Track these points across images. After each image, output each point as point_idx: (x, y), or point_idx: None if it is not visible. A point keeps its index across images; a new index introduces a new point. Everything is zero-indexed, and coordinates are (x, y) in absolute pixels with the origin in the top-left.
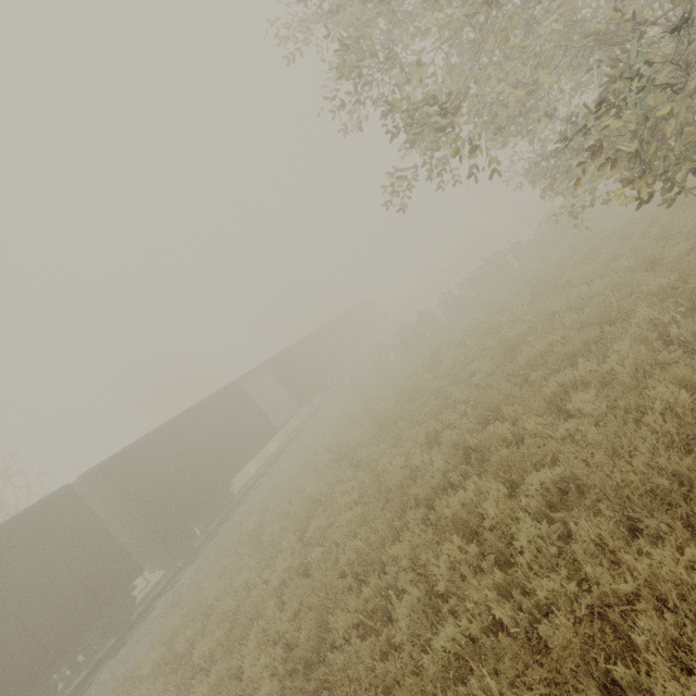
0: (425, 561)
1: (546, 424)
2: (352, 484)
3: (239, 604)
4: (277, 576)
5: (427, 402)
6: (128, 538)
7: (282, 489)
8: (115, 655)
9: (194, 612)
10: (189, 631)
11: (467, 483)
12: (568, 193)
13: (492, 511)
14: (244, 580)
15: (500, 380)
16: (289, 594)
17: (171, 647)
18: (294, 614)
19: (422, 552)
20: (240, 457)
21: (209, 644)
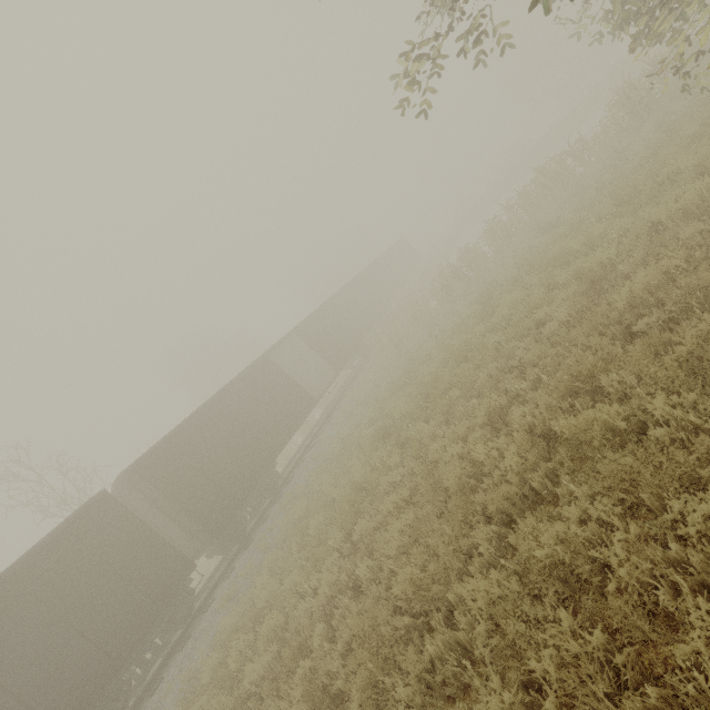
0: (514, 634)
1: (685, 405)
2: (400, 478)
3: (289, 615)
4: (324, 591)
5: (484, 366)
6: (179, 531)
7: (327, 468)
8: (182, 649)
9: (245, 617)
10: (240, 644)
11: (557, 490)
12: (673, 37)
13: (623, 573)
14: (293, 582)
15: (588, 332)
16: (339, 617)
17: (223, 663)
18: (345, 647)
19: (508, 621)
20: (280, 435)
21: (258, 668)
